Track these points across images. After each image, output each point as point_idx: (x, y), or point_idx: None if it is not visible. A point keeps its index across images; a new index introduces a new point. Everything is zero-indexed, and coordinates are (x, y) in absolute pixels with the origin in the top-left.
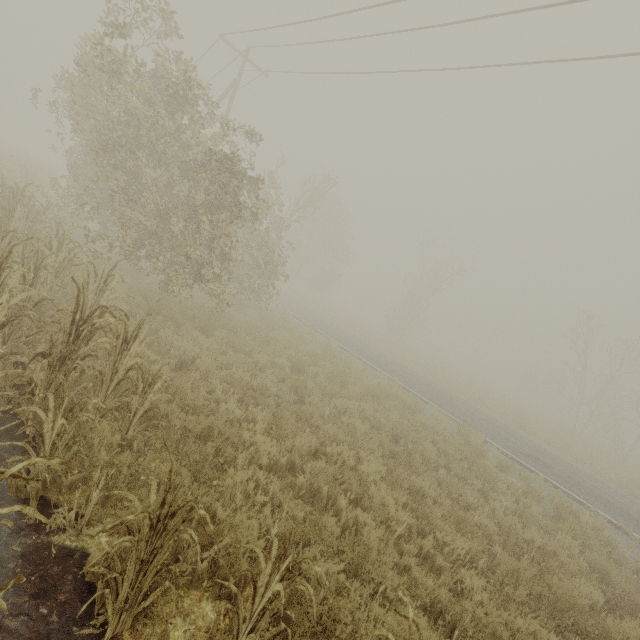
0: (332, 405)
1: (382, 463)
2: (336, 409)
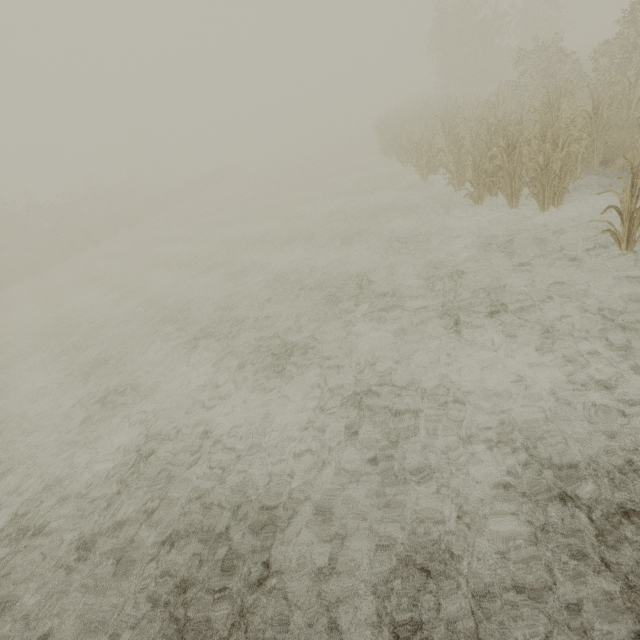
0: None
1: None
2: None
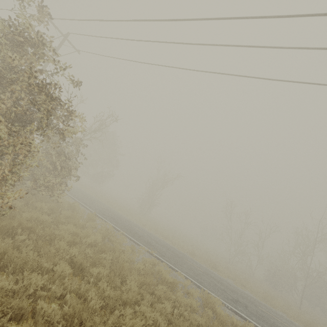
0: None
1: None
2: (118, 324)
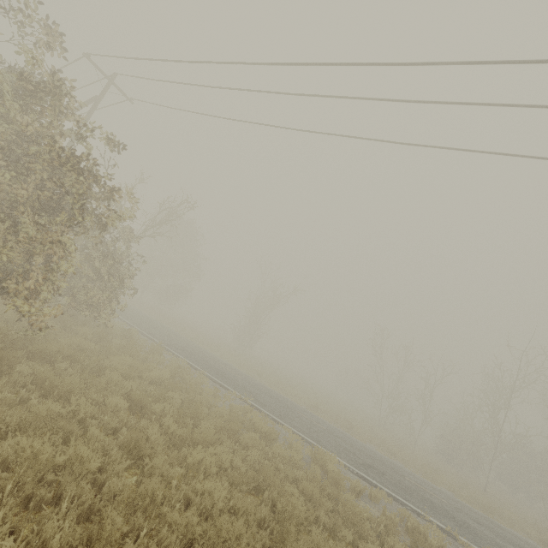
0: (183, 468)
1: (247, 545)
2: (186, 463)
